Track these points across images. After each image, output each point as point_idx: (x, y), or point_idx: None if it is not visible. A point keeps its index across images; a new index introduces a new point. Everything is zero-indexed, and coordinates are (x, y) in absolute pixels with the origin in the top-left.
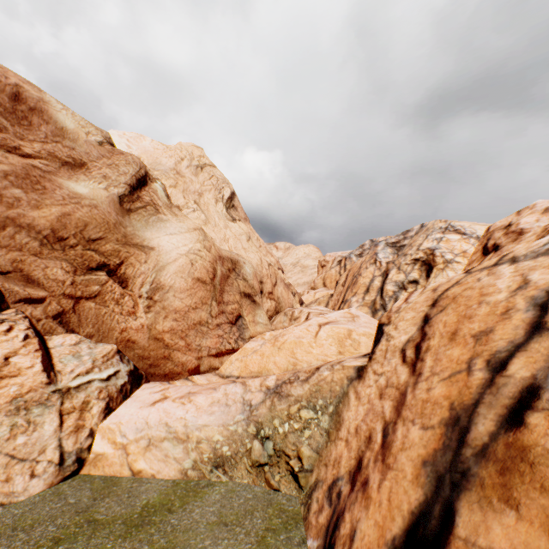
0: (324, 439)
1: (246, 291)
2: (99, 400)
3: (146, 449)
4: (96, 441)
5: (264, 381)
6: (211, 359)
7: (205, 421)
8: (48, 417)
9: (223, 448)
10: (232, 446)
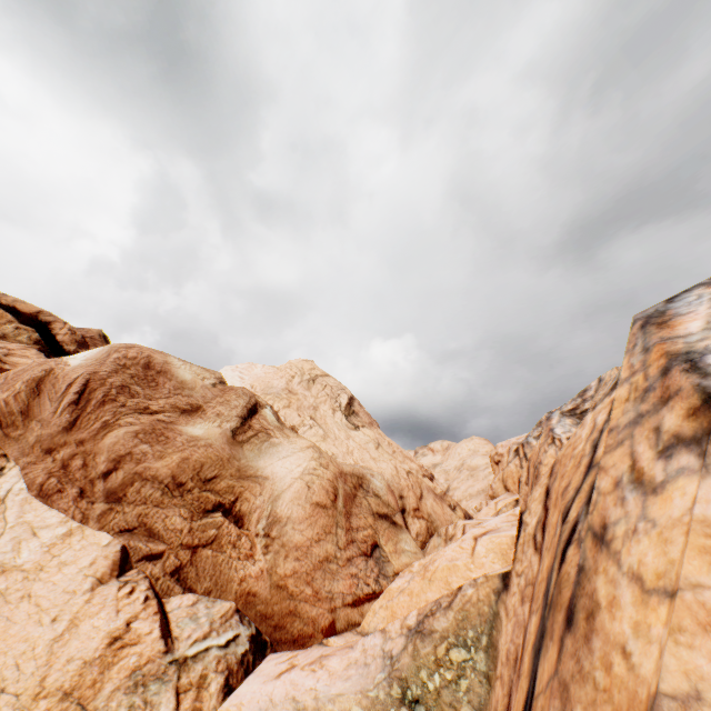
0: (485, 688)
1: (380, 510)
2: (218, 673)
3: None
4: None
5: (404, 620)
6: (348, 611)
7: (339, 689)
8: (164, 696)
9: None
10: None
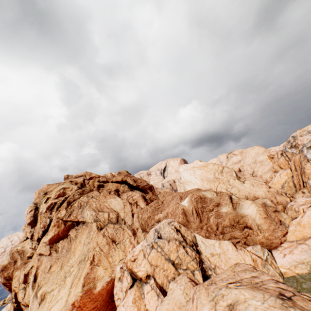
0: None
1: (273, 210)
2: (272, 260)
3: (295, 268)
4: (280, 269)
5: None
6: (282, 238)
7: (304, 257)
8: (269, 266)
9: None
10: None
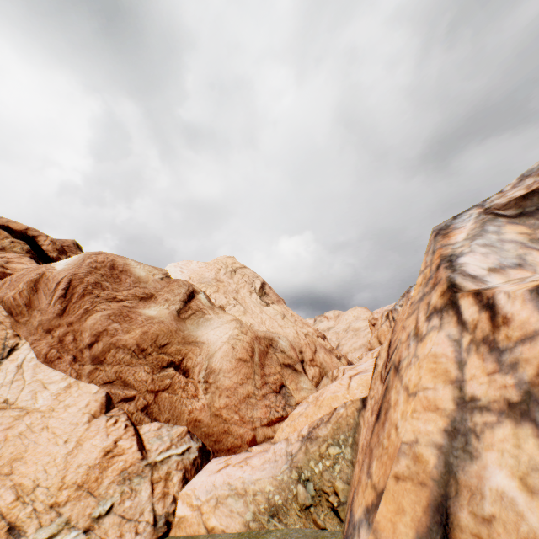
0: (350, 469)
1: (285, 361)
2: (178, 470)
3: (215, 507)
4: (178, 506)
5: (300, 431)
6: (264, 429)
7: (258, 476)
8: (144, 485)
9: (275, 497)
10: (282, 494)
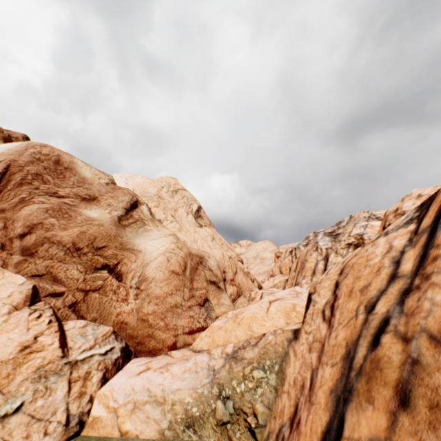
0: (273, 395)
1: (211, 279)
2: (98, 370)
3: (132, 412)
4: (94, 406)
5: (224, 349)
6: (185, 336)
7: (178, 386)
8: (60, 384)
9: (193, 409)
10: (200, 407)
